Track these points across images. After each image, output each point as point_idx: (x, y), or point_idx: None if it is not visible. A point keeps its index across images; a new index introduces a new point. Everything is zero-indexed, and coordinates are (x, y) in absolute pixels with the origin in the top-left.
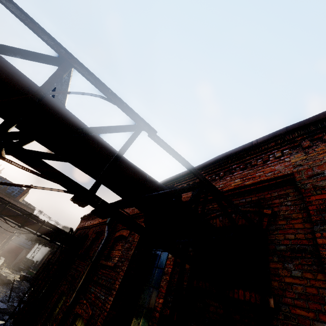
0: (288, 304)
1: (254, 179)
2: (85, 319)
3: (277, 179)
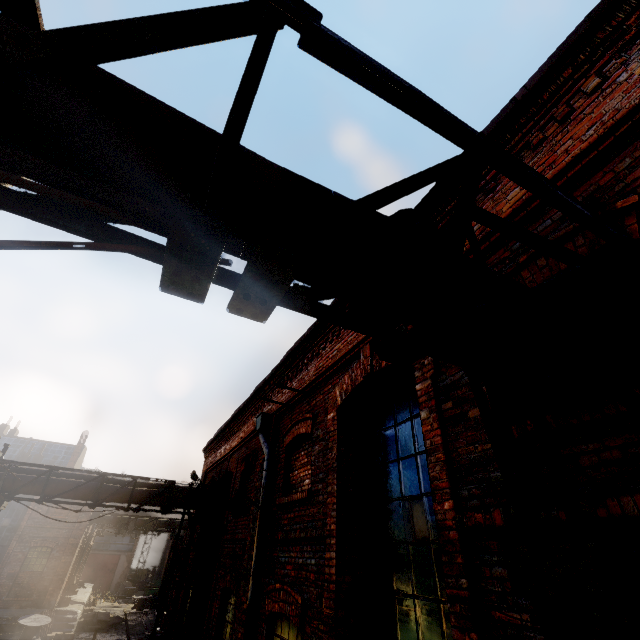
0: None
1: (555, 165)
2: (293, 617)
3: (616, 130)
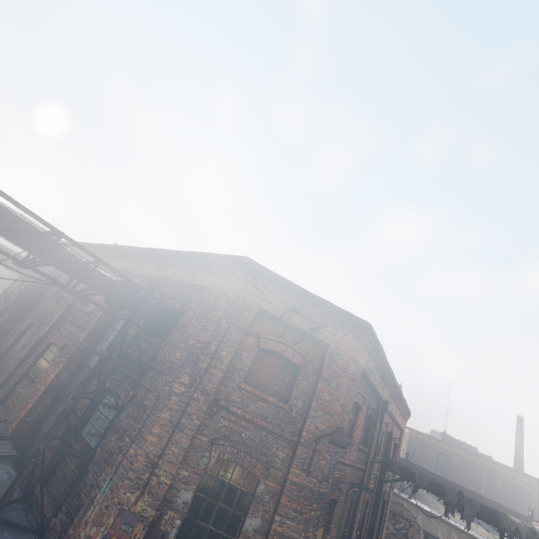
0: (168, 346)
1: (196, 282)
2: (60, 346)
3: (203, 287)
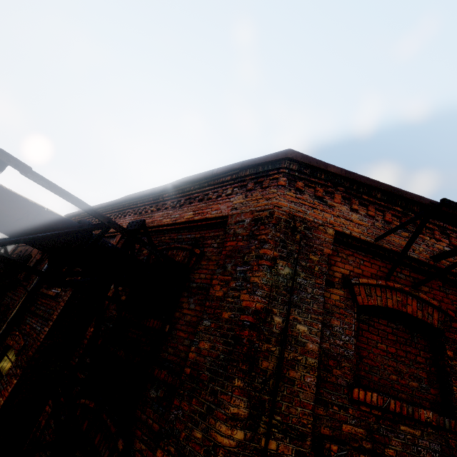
0: (177, 329)
1: (202, 215)
2: (16, 350)
3: (218, 219)
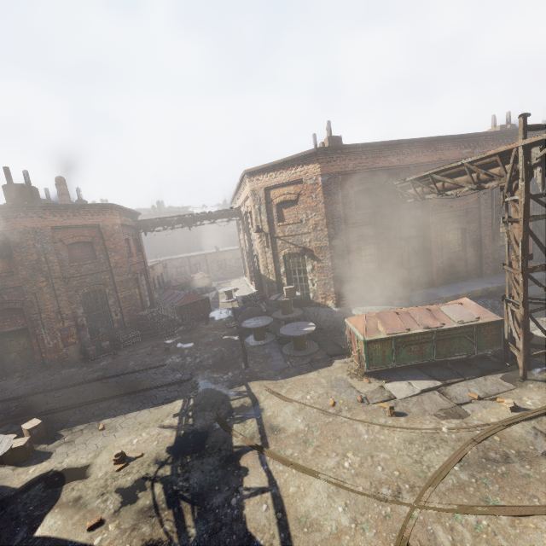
0: None
1: None
2: None
3: None
